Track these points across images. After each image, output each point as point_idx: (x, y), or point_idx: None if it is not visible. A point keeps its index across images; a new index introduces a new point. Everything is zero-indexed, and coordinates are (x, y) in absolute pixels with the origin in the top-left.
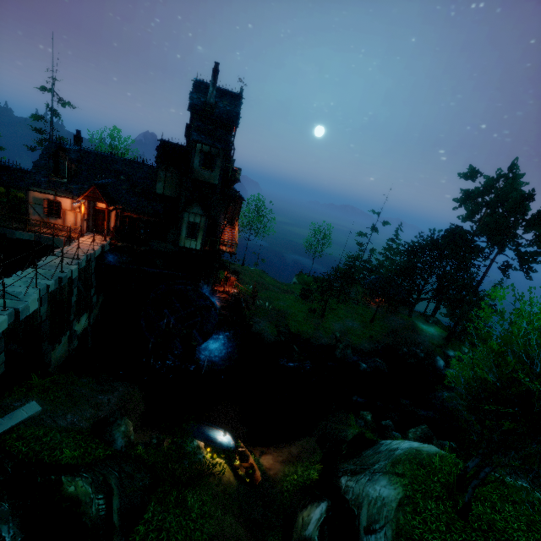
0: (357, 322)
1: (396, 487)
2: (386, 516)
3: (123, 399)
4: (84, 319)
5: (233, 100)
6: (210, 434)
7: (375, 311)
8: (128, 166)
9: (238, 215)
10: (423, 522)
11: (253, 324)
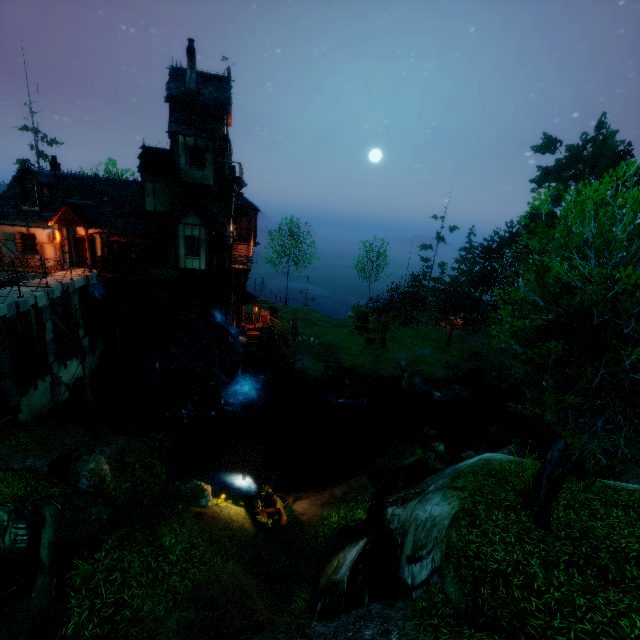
0: (429, 349)
1: (452, 502)
2: (435, 536)
3: (122, 451)
4: (76, 367)
5: (220, 84)
6: (226, 479)
7: (450, 332)
8: (113, 186)
9: (255, 229)
10: (481, 535)
11: (294, 362)
